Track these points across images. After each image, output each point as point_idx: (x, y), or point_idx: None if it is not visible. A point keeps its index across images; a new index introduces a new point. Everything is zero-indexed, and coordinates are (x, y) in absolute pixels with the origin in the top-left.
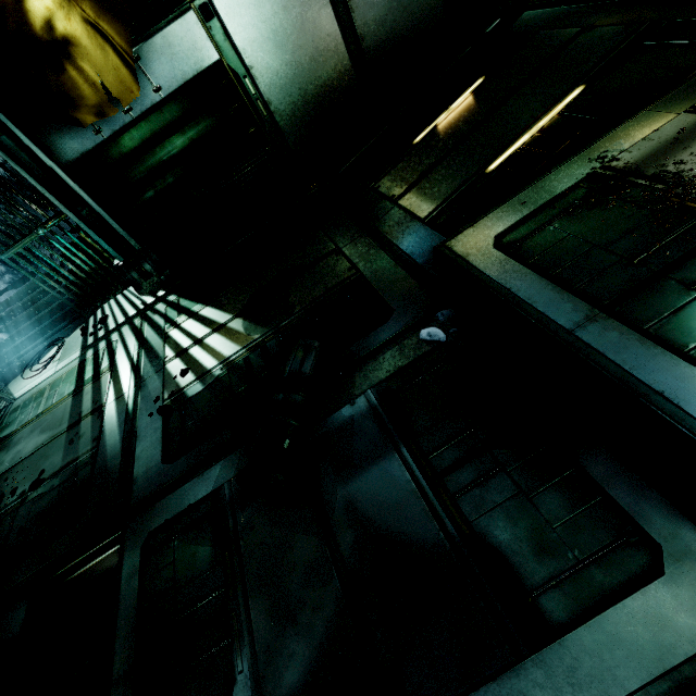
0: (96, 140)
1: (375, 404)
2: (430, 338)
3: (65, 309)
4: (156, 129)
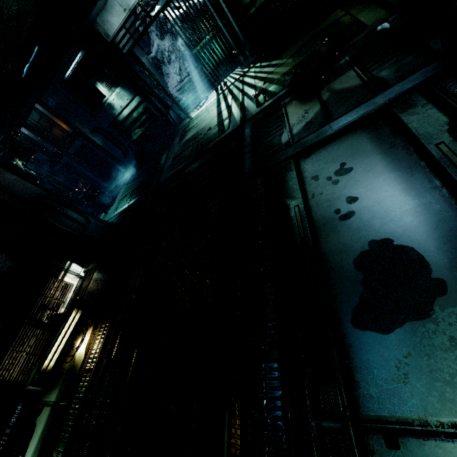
0: None
1: (348, 60)
2: (381, 28)
3: (208, 84)
4: None
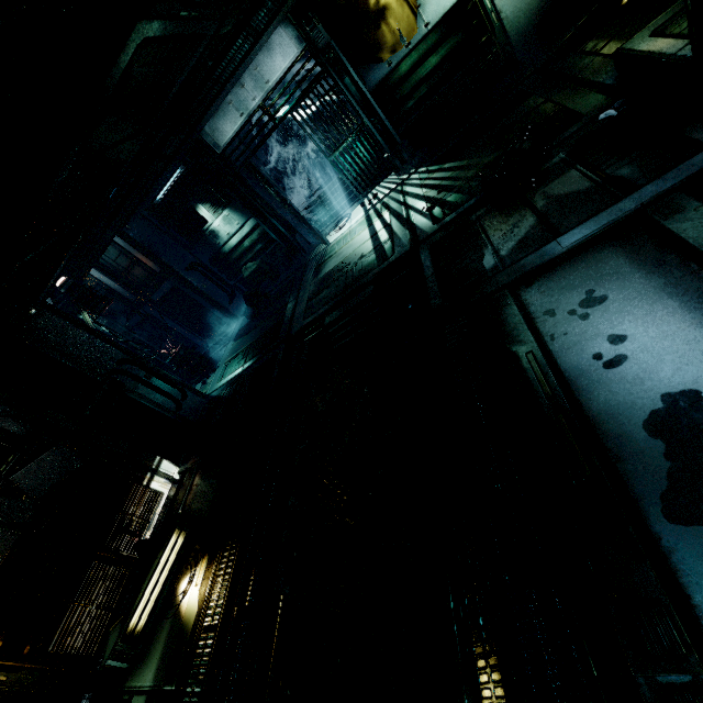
0: (387, 71)
1: (564, 157)
2: (605, 116)
3: (348, 198)
4: (421, 55)
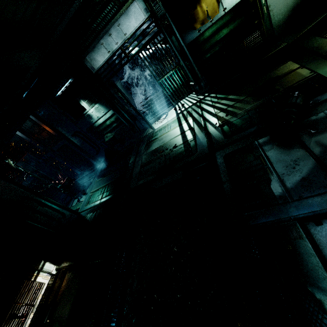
0: (197, 35)
1: None
2: None
3: (167, 103)
4: (218, 27)
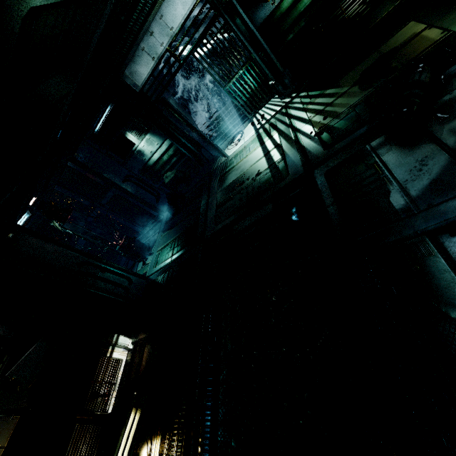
0: (271, 9)
1: None
2: None
3: (240, 118)
4: None
